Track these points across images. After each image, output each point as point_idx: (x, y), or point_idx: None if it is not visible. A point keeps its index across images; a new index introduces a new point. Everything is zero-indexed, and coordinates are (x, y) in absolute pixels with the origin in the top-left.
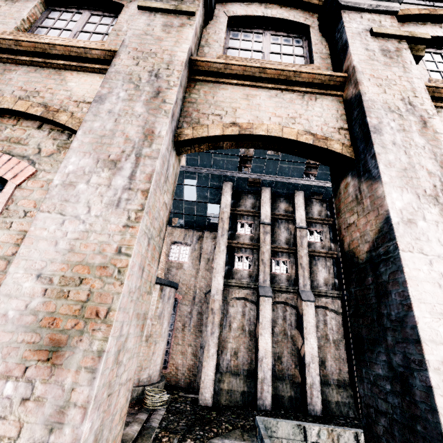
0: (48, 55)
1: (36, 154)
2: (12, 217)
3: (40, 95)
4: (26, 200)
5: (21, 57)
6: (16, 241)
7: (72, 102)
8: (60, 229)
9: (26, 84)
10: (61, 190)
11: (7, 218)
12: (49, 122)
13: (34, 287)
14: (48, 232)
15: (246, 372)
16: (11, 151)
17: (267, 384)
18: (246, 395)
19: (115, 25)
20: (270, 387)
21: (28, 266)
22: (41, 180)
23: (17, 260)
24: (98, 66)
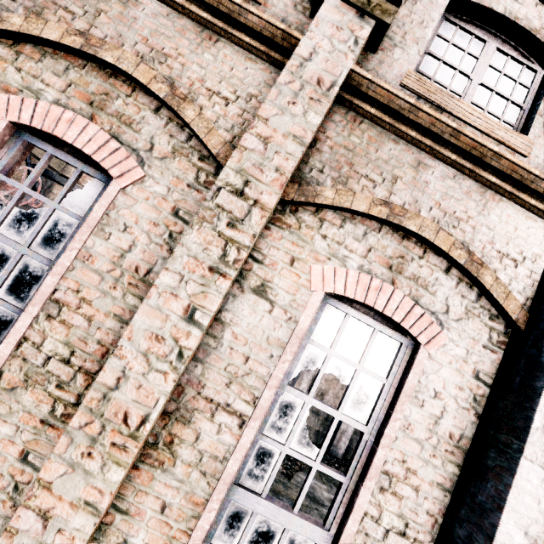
0: (480, 160)
1: (444, 312)
2: (423, 393)
3: (460, 226)
4: (436, 376)
5: (447, 152)
6: (428, 425)
7: (494, 252)
8: (542, 486)
9: (444, 199)
10: (542, 436)
11: (419, 393)
12: (464, 272)
13: (523, 543)
14: (532, 485)
15: (326, 415)
16: (419, 299)
17: (346, 437)
18: (319, 435)
19: (542, 104)
20: (348, 440)
21: (516, 519)
22: (449, 353)
23: (508, 509)
24: (534, 203)
